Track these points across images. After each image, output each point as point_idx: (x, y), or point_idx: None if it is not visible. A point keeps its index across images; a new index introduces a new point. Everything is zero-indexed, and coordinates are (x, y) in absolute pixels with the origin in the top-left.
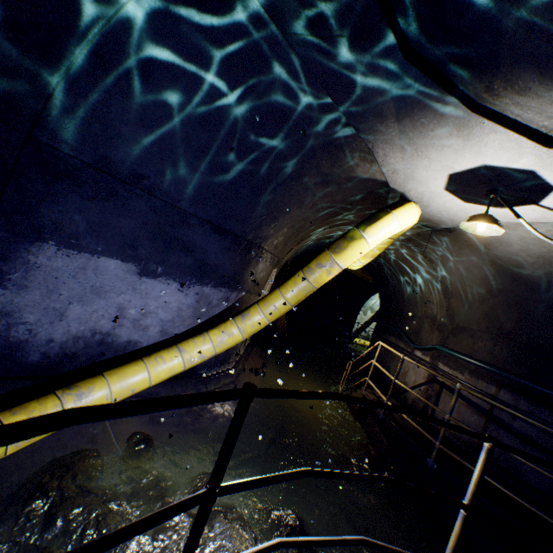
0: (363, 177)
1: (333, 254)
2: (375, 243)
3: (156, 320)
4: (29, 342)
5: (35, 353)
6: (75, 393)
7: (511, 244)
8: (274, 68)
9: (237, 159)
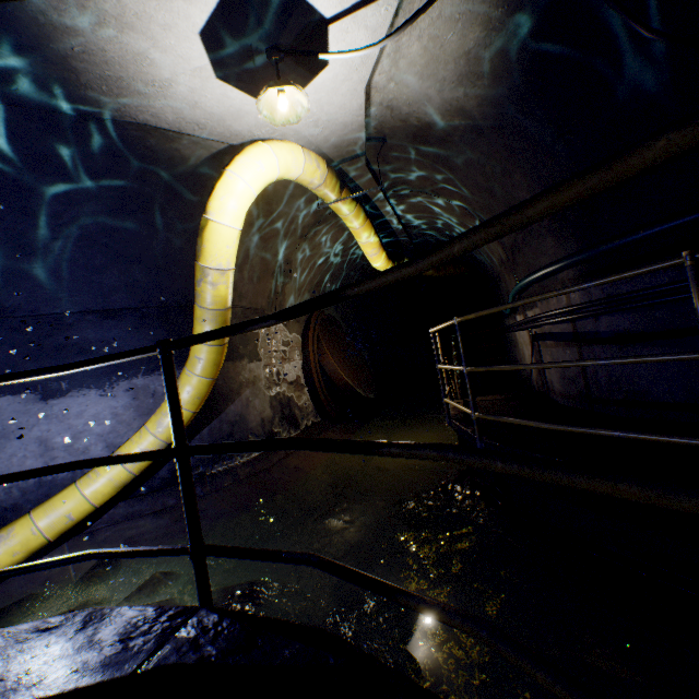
0: (207, 158)
1: (199, 261)
2: (229, 217)
3: (94, 438)
4: None
5: None
6: None
7: (426, 93)
8: None
9: (55, 233)
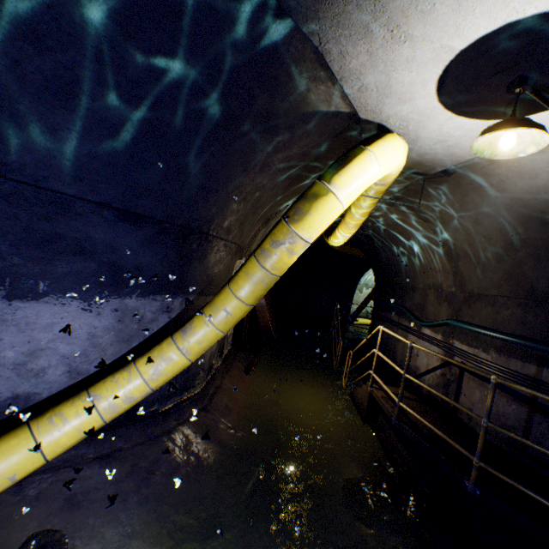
0: (320, 111)
1: (291, 224)
2: (349, 198)
3: (56, 359)
4: None
5: None
6: None
7: (538, 173)
8: None
9: (120, 101)
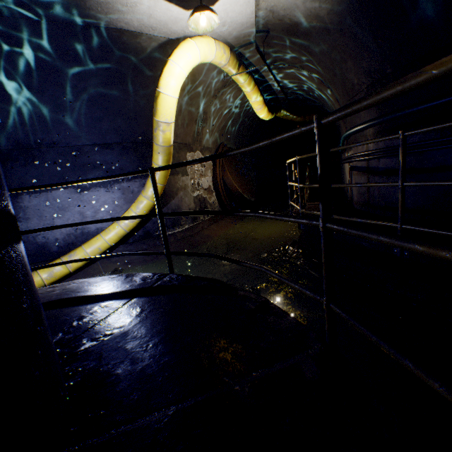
0: (156, 47)
1: (155, 117)
2: (171, 90)
3: (105, 213)
4: (48, 242)
5: (54, 247)
6: (68, 255)
7: (295, 3)
8: (20, 33)
9: (74, 97)
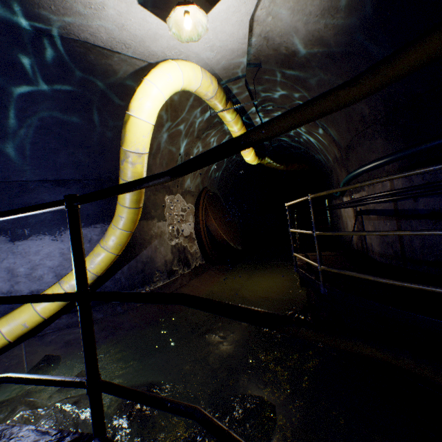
0: (131, 73)
1: (123, 146)
2: (145, 114)
3: (47, 269)
4: None
5: None
6: None
7: (295, 26)
8: None
9: (22, 122)
